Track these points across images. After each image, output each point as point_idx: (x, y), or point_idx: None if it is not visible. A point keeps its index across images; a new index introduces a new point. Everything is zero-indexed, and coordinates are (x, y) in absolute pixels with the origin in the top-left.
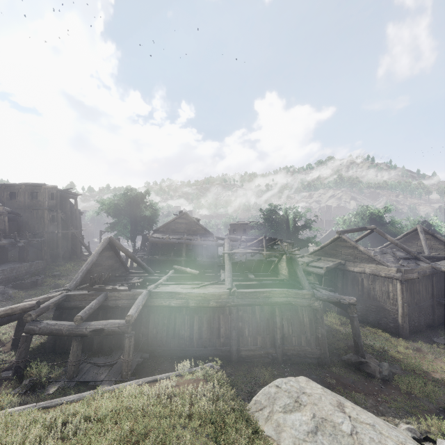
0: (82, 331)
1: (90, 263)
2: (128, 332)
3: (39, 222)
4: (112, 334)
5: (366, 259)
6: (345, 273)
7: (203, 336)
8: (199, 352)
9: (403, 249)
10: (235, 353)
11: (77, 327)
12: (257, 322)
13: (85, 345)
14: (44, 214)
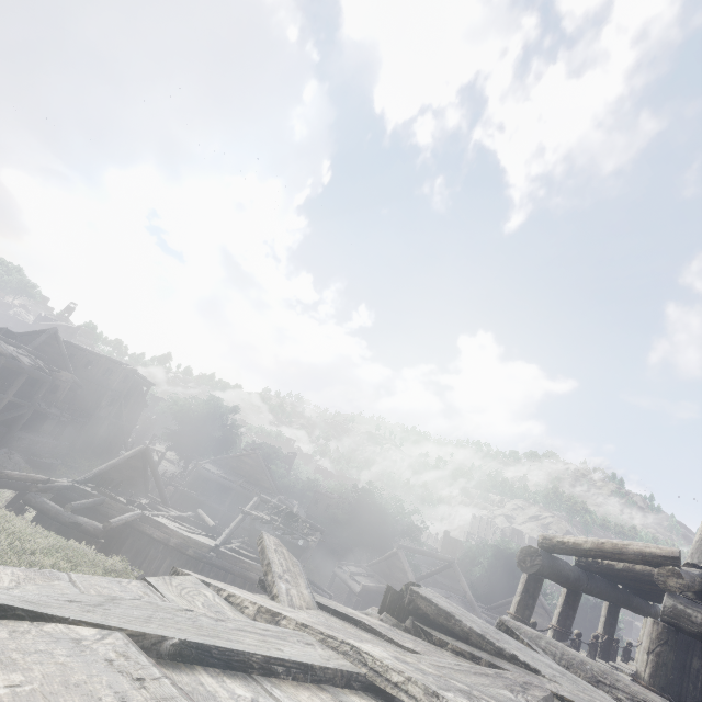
0: (65, 519)
1: (112, 465)
2: (99, 536)
3: (96, 400)
4: (86, 534)
5: None
6: None
7: None
8: None
9: (470, 603)
10: None
11: (64, 513)
12: None
13: None
14: (105, 394)
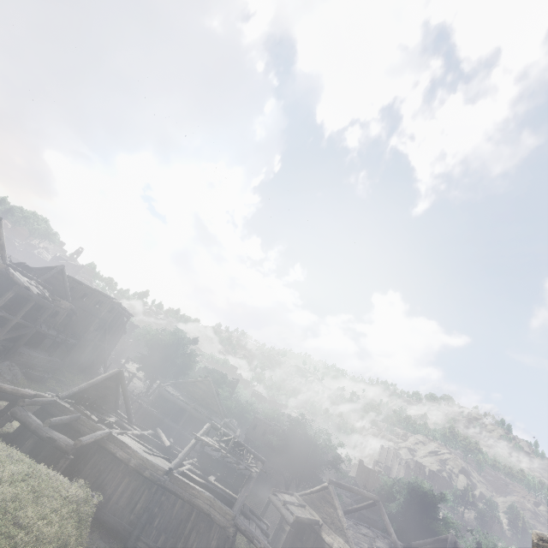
0: (43, 433)
1: (90, 384)
2: (69, 453)
3: (86, 325)
4: (59, 449)
5: (340, 528)
6: (317, 539)
7: (120, 502)
8: (106, 516)
9: (394, 546)
10: (133, 538)
11: (43, 428)
12: (171, 517)
13: (33, 452)
14: (94, 321)
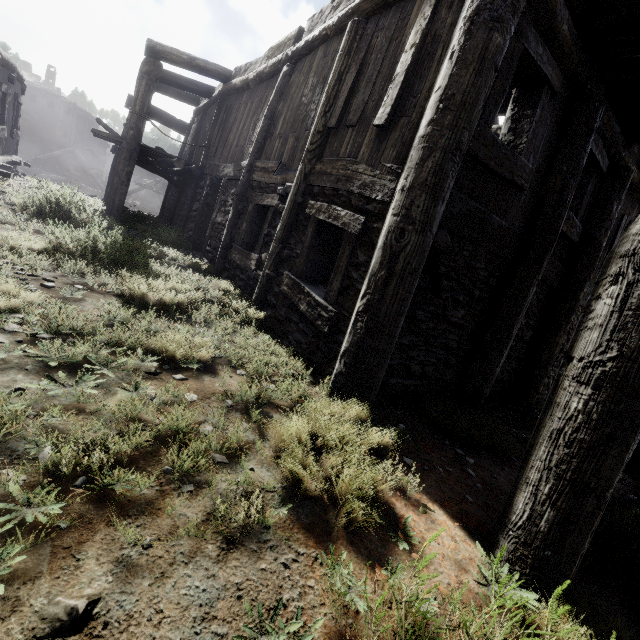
0: None
1: (47, 157)
2: None
3: (51, 131)
4: None
5: None
6: None
7: None
8: None
9: None
10: None
11: None
12: None
13: None
14: (57, 126)
